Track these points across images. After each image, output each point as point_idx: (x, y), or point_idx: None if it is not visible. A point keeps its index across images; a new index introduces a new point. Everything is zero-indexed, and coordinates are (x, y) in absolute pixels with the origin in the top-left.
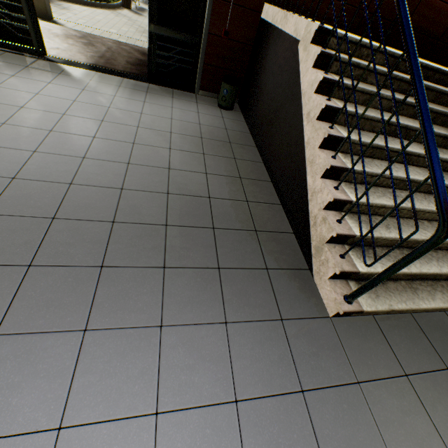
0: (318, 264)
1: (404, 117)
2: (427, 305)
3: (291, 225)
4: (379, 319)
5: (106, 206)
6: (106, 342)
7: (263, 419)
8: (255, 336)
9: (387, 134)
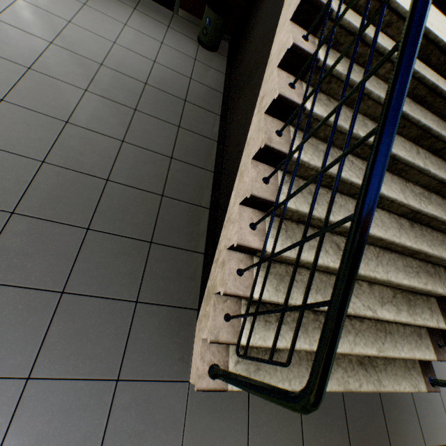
0: (203, 312)
1: (402, 137)
2: None
3: (208, 241)
4: None
5: None
6: None
7: None
8: (63, 402)
9: (366, 159)
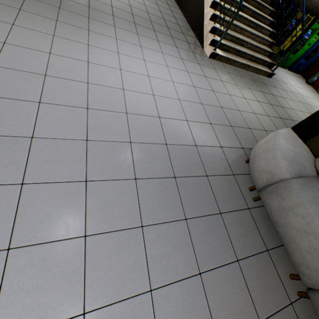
0: (205, 43)
1: None
2: (239, 61)
3: (196, 37)
4: (224, 64)
5: (127, 9)
6: (144, 38)
7: (189, 63)
8: (185, 52)
9: None
